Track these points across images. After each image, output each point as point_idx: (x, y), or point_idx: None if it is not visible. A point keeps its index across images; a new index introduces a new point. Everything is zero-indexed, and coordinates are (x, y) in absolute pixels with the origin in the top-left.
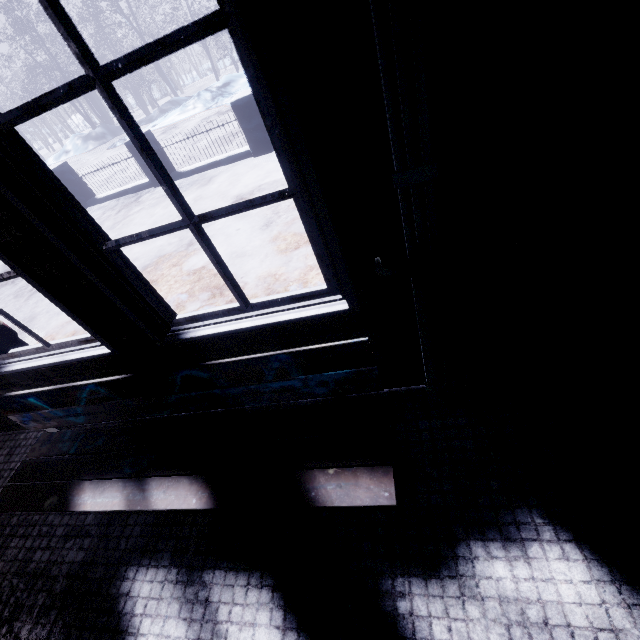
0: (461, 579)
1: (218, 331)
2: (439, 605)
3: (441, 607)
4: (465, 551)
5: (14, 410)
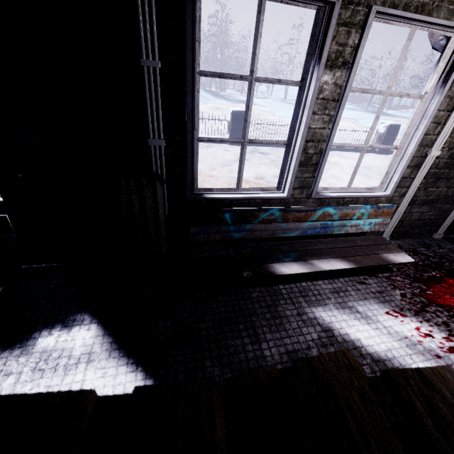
0: (26, 347)
1: None
2: (3, 361)
3: (3, 362)
4: (37, 334)
5: None
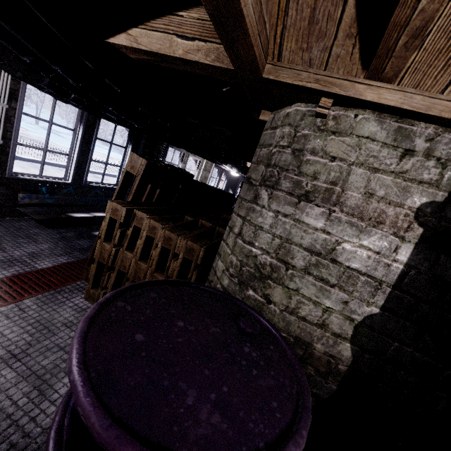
0: None
1: (99, 185)
2: None
3: None
4: None
5: (28, 191)
